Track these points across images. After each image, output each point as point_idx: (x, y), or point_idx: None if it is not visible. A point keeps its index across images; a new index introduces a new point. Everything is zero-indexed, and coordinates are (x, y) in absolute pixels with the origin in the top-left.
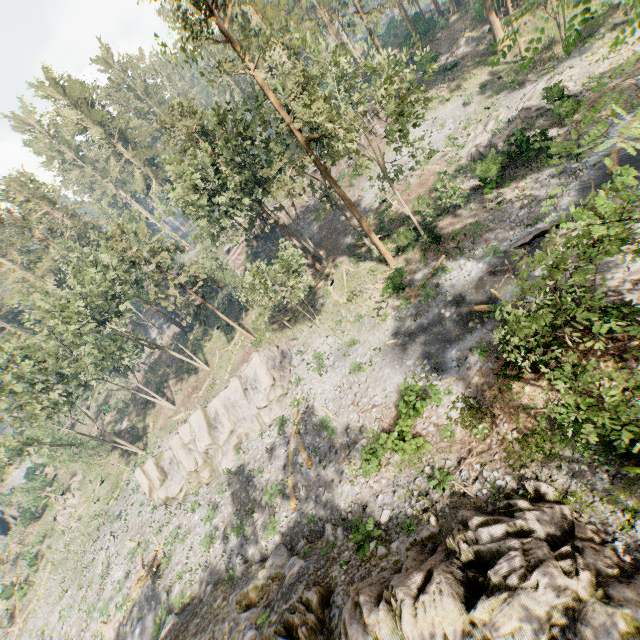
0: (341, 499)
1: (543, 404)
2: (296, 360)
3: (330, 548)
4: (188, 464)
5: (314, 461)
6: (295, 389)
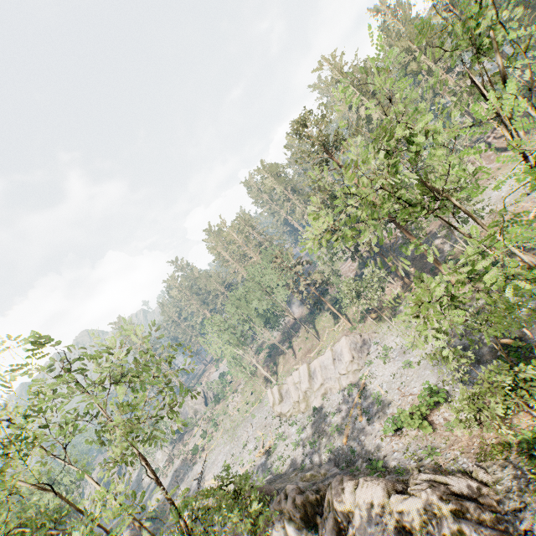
0: (373, 447)
1: (524, 427)
2: (373, 348)
3: (356, 470)
4: (294, 396)
5: (364, 418)
6: (366, 368)
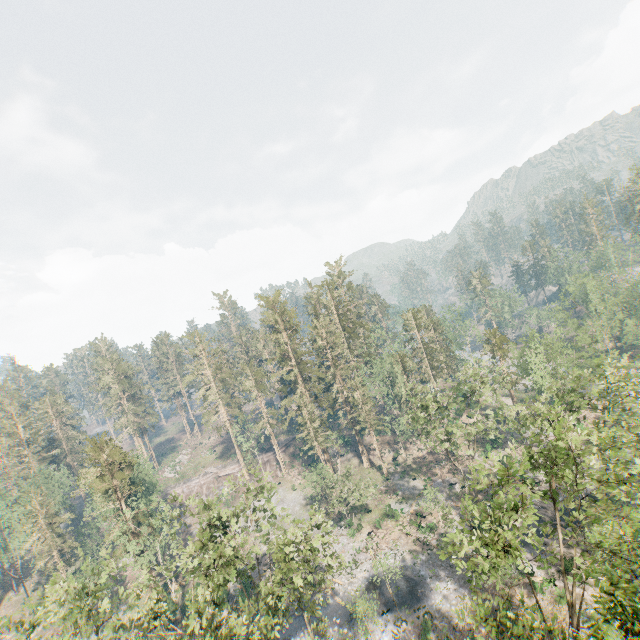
0: None
1: None
2: None
3: None
4: None
5: None
6: None
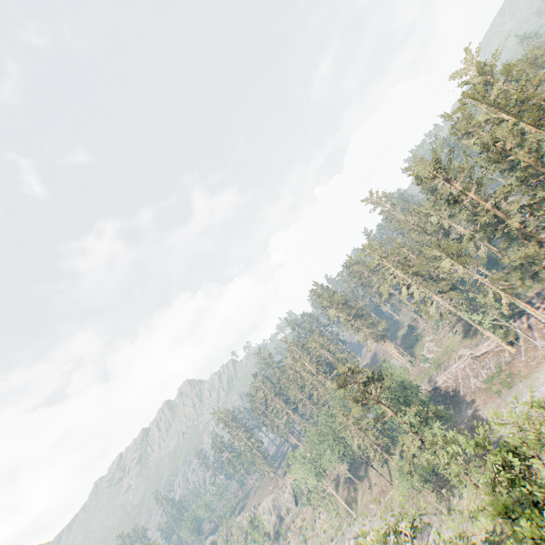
0: None
1: None
2: (432, 535)
3: None
4: None
5: None
6: None
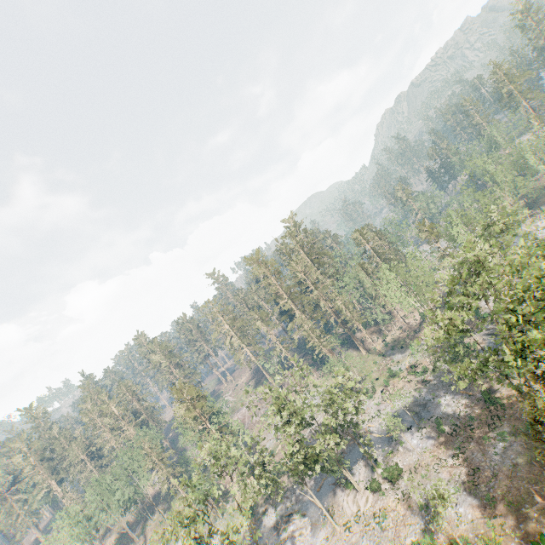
0: None
1: None
2: None
3: None
4: None
5: None
6: None
